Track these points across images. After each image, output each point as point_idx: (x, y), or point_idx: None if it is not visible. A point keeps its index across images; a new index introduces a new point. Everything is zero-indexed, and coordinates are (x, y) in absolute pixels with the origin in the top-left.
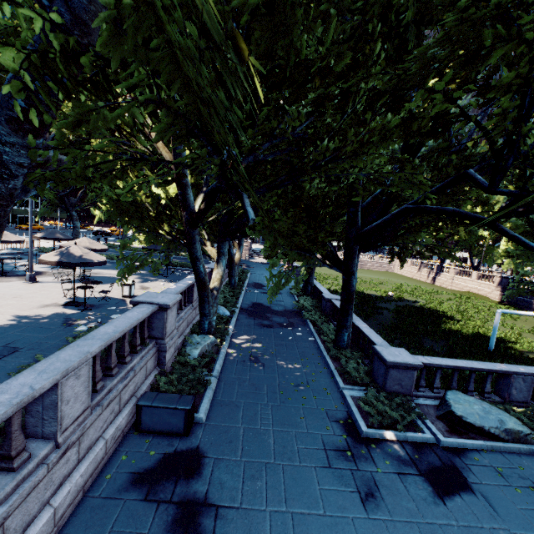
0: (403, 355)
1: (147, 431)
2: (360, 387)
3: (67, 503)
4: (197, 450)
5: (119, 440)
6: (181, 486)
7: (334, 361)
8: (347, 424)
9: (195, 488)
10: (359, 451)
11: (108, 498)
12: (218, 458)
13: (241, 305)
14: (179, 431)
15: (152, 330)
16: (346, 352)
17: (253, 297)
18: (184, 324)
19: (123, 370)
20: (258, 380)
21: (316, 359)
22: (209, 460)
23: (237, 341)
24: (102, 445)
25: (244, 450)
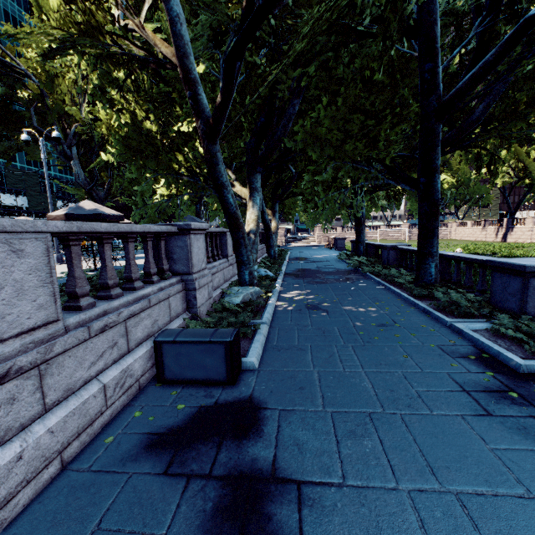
0: None
1: (174, 381)
2: (477, 319)
3: (17, 478)
4: (250, 401)
5: (133, 392)
6: (228, 451)
7: (421, 301)
8: (483, 359)
9: (253, 453)
10: (530, 391)
11: (103, 472)
12: (285, 409)
13: (285, 272)
14: (221, 378)
15: (174, 264)
16: (438, 286)
17: (297, 265)
18: (220, 277)
19: (130, 294)
20: (323, 324)
21: (395, 301)
22: (270, 412)
23: (287, 296)
24: (95, 390)
25: (325, 397)
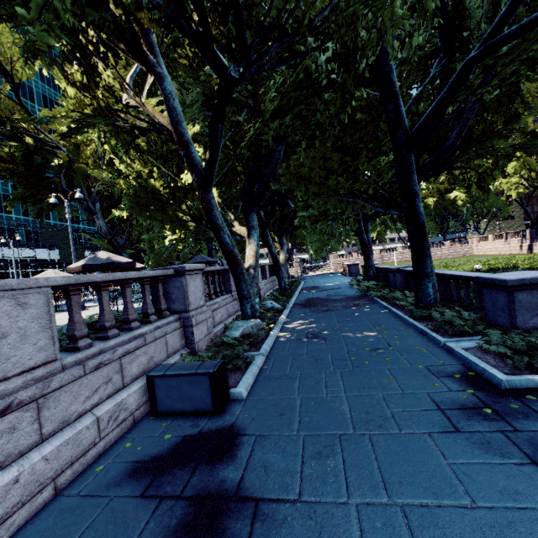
0: (530, 273)
1: (165, 414)
2: (472, 337)
3: (13, 499)
4: (231, 429)
5: (127, 425)
6: (200, 475)
7: (422, 322)
8: (468, 377)
9: (222, 476)
10: (506, 407)
11: (89, 496)
12: (261, 435)
13: (294, 302)
14: (207, 408)
15: (172, 303)
16: (436, 306)
17: (307, 295)
18: (223, 312)
19: (126, 334)
20: (318, 352)
21: (396, 324)
22: (247, 438)
23: (290, 326)
24: (88, 422)
25: (302, 422)
